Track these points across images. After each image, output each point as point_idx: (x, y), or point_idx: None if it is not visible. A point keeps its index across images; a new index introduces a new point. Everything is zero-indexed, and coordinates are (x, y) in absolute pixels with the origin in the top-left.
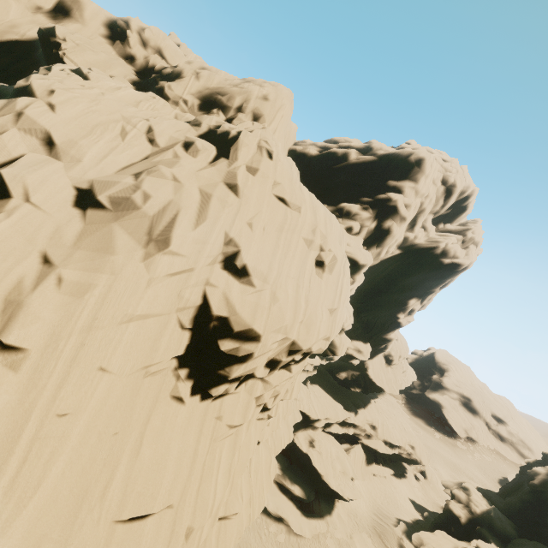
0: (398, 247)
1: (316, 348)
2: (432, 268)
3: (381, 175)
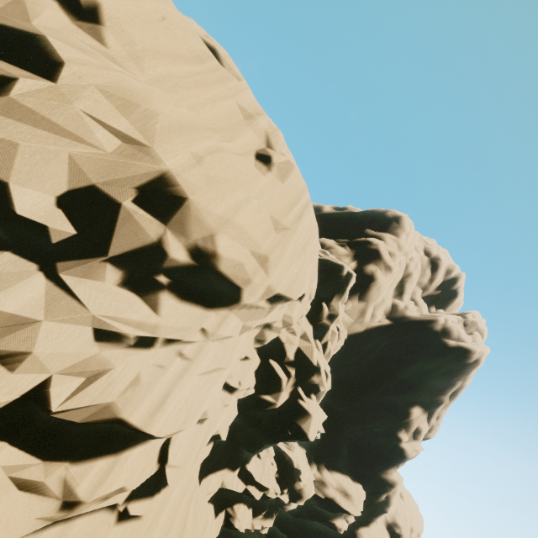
0: (386, 316)
1: (229, 251)
2: (435, 352)
3: (358, 225)
